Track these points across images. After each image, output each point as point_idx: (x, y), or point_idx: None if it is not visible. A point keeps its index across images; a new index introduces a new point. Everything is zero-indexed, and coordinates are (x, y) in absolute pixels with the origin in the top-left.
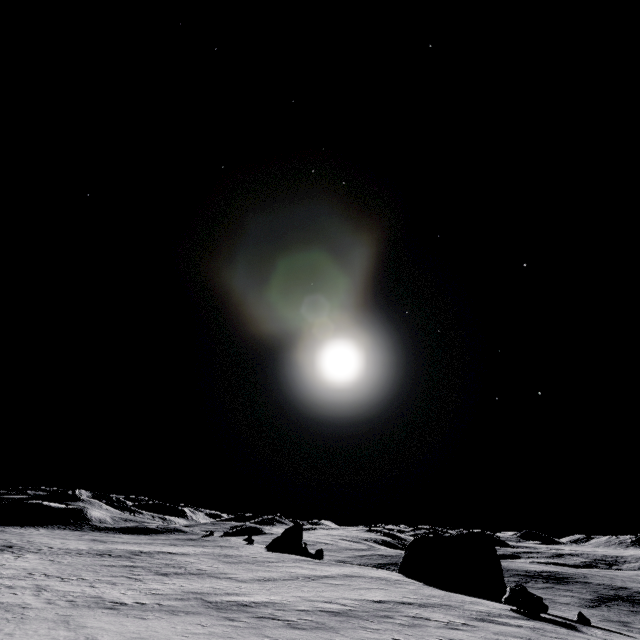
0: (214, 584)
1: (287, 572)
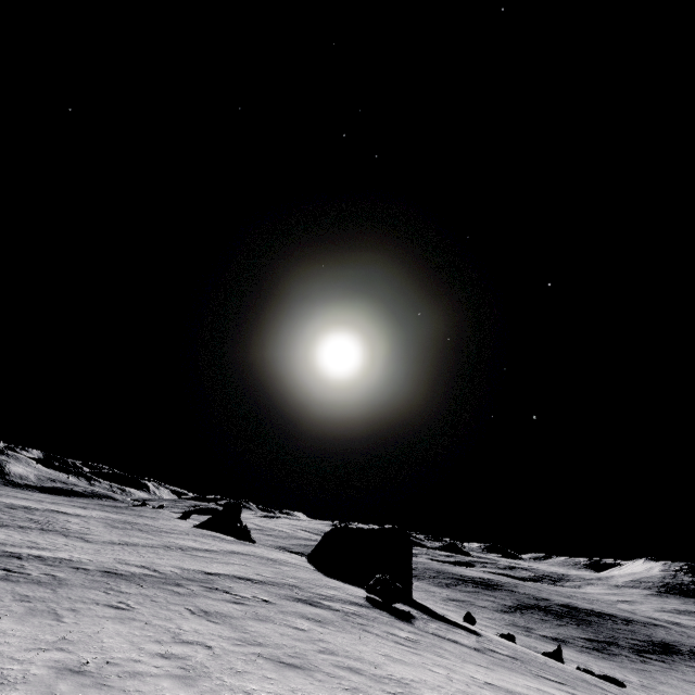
0: (43, 539)
1: (168, 542)
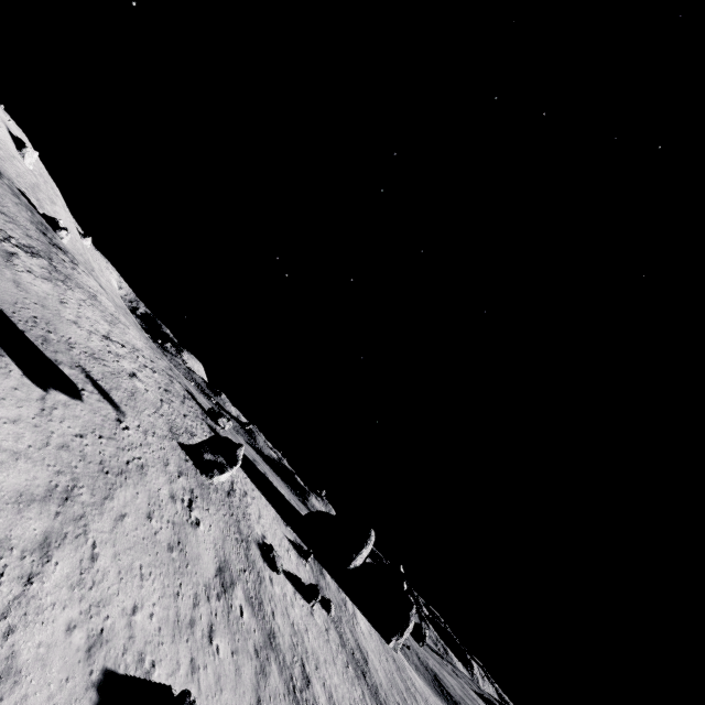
0: None
1: None
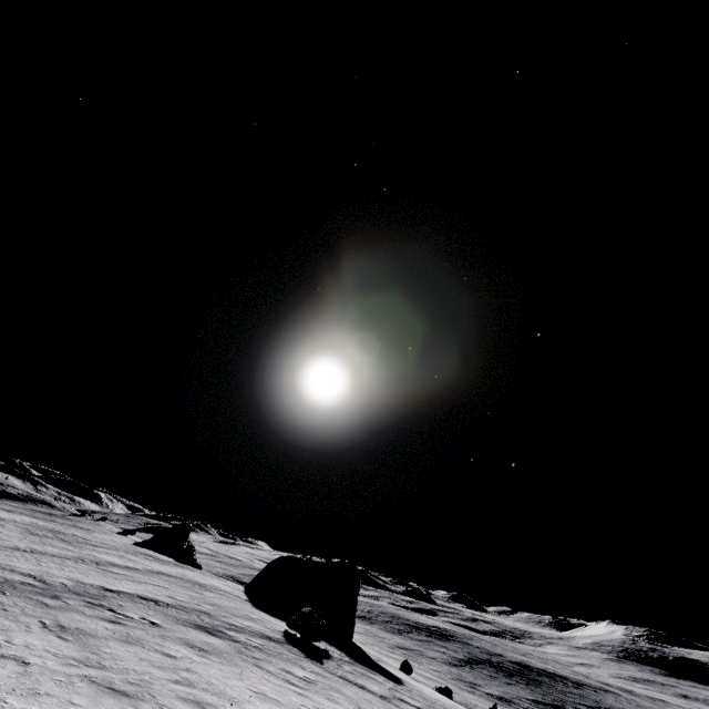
0: None
1: (86, 554)
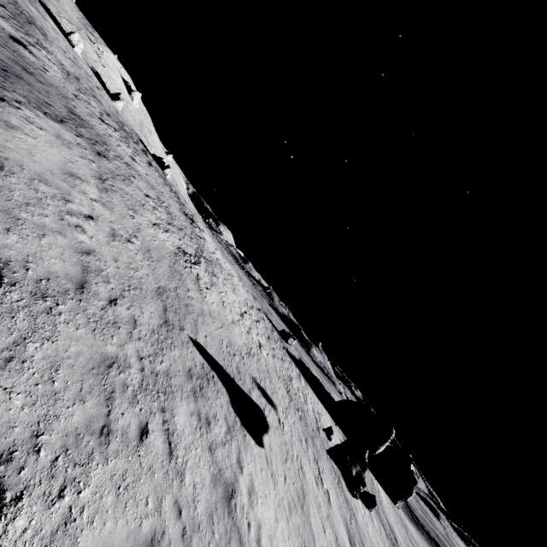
0: None
1: None
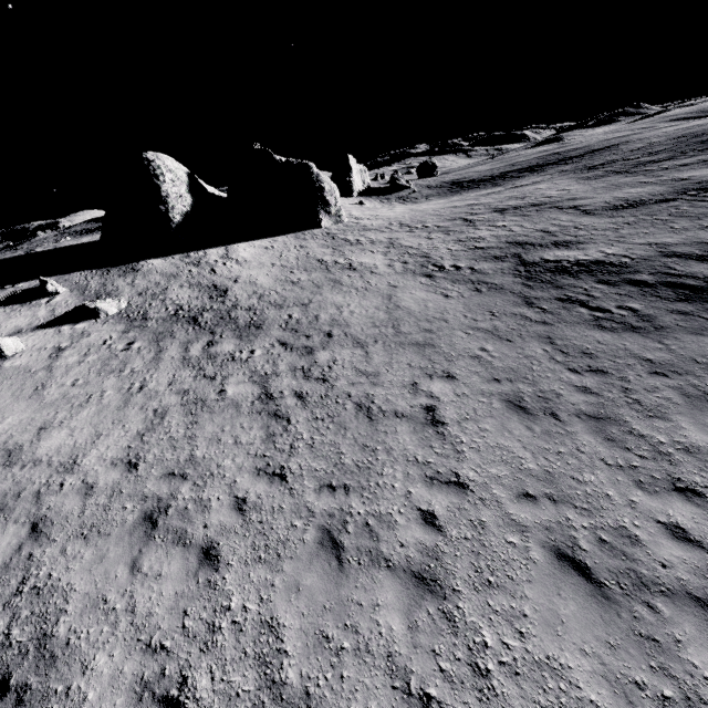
0: None
1: None
